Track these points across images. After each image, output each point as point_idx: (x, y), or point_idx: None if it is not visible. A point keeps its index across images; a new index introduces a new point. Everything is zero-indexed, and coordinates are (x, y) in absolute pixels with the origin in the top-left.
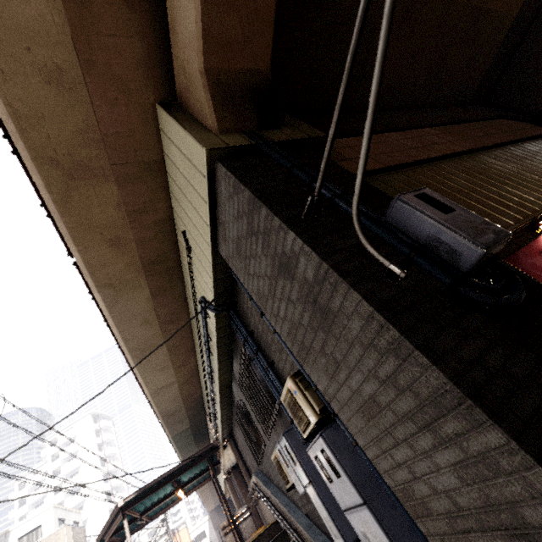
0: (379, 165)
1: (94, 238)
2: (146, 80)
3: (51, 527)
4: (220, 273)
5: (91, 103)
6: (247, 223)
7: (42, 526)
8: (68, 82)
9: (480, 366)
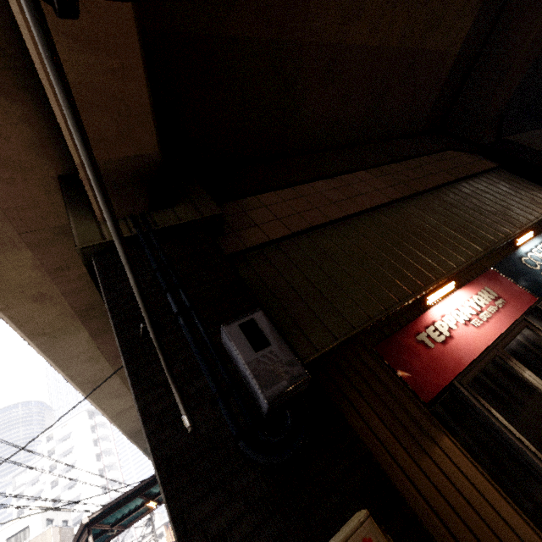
0: (286, 231)
1: (15, 296)
2: (42, 158)
3: (38, 527)
4: None
5: None
6: None
7: (30, 527)
8: None
9: (222, 541)
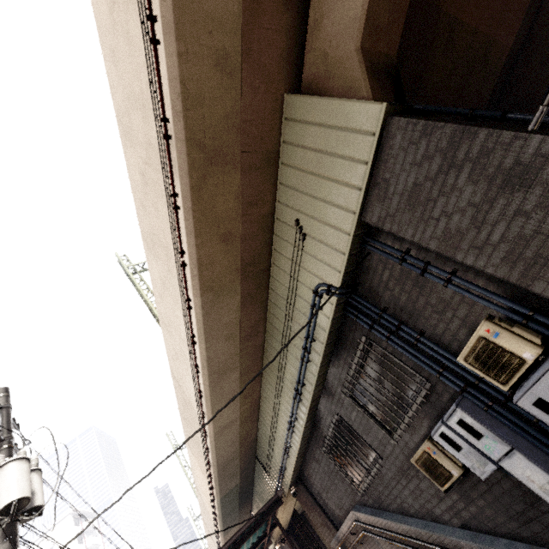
0: None
1: (211, 231)
2: (282, 73)
3: None
4: (354, 248)
5: (240, 89)
6: (443, 160)
7: None
8: (229, 67)
9: None
